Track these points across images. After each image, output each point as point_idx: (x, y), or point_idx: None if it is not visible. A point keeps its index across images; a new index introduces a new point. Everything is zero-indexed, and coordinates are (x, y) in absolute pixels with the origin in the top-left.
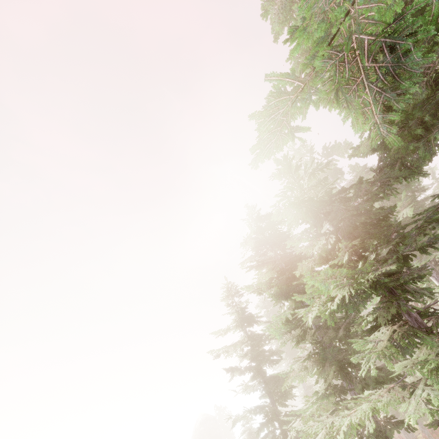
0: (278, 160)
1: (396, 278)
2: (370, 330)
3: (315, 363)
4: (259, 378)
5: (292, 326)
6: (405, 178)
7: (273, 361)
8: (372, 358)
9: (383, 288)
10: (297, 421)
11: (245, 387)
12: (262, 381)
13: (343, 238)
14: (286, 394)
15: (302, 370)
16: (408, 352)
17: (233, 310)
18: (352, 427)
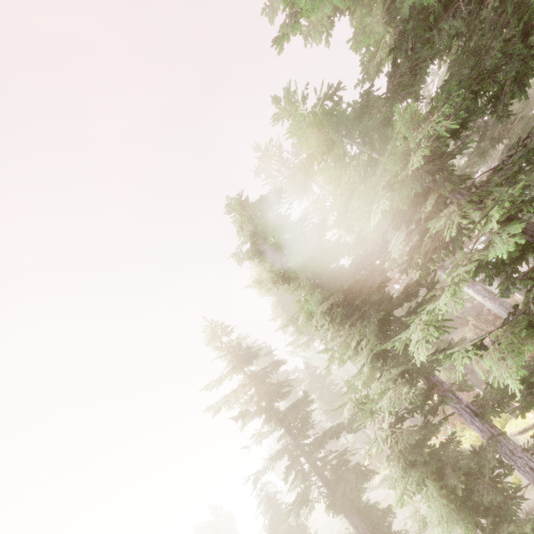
0: (276, 99)
1: (444, 158)
2: (420, 239)
3: (357, 326)
4: (273, 418)
5: (325, 295)
6: (431, 60)
7: (284, 393)
8: (455, 218)
9: (434, 173)
10: (348, 404)
11: (258, 438)
12: (276, 422)
13: (376, 152)
14: (307, 421)
15: (347, 336)
16: (458, 244)
17: (224, 352)
18: (442, 313)
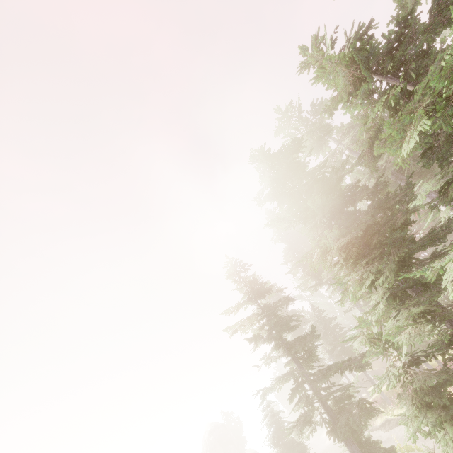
0: (304, 48)
1: None
2: None
3: (374, 264)
4: (282, 346)
5: (342, 233)
6: None
7: (292, 326)
8: None
9: None
10: (359, 338)
11: (268, 360)
12: (284, 350)
13: (411, 84)
14: (313, 353)
15: (363, 272)
16: None
17: (241, 285)
18: None
